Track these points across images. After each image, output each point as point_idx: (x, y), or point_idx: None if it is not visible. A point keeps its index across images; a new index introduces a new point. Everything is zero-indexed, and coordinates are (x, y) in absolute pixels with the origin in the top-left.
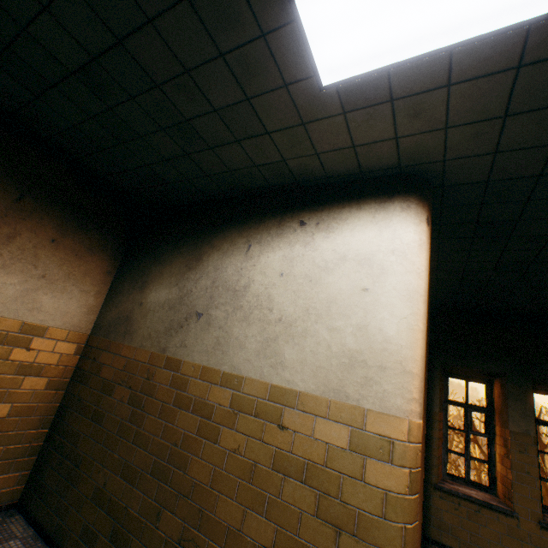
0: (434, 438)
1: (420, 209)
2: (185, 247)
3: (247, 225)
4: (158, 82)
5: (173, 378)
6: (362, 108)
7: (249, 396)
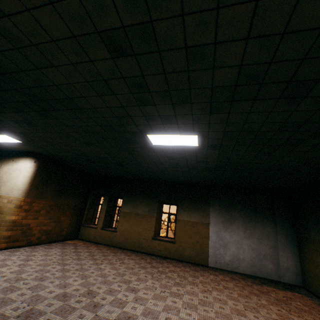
0: (85, 213)
1: (33, 159)
2: None
3: (3, 159)
4: None
5: None
6: (11, 144)
7: None
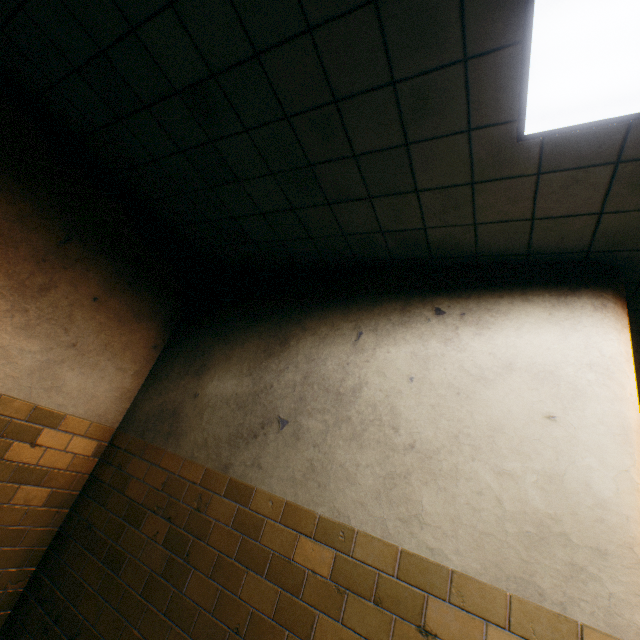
0: None
1: (620, 310)
2: (264, 324)
3: (355, 306)
4: (290, 112)
5: (238, 514)
6: (568, 169)
7: (364, 564)
